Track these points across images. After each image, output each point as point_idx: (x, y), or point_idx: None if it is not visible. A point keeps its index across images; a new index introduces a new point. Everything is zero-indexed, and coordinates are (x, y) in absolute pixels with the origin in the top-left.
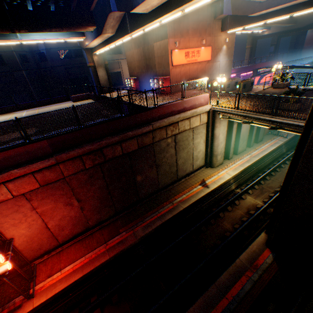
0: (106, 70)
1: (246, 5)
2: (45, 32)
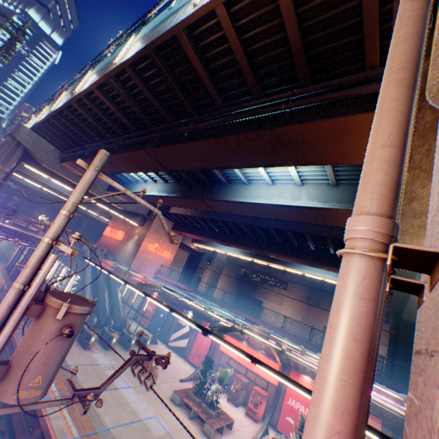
0: None
1: None
2: None
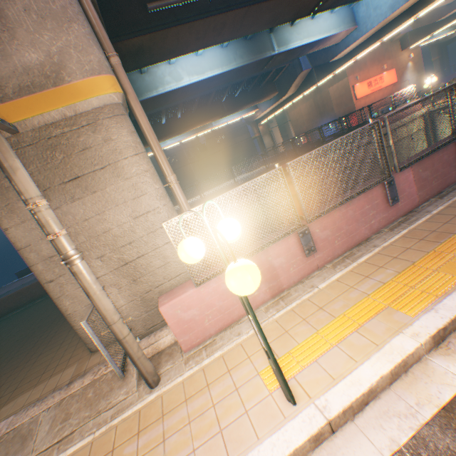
0: (270, 137)
1: (429, 15)
2: (239, 111)
